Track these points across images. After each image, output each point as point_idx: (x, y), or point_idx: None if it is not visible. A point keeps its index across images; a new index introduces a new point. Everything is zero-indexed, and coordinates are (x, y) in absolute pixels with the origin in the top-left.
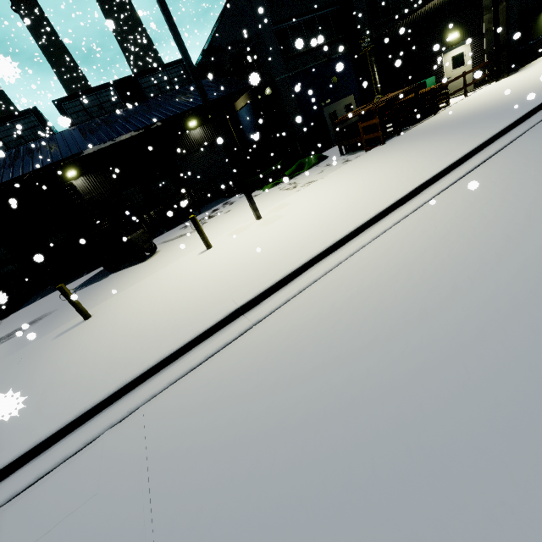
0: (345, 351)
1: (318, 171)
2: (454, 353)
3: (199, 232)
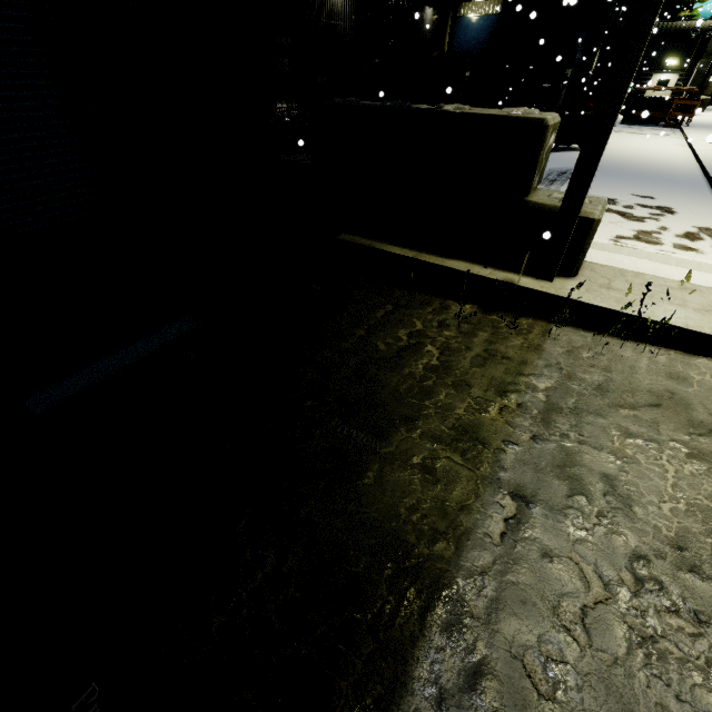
0: None
1: (633, 129)
2: None
3: None
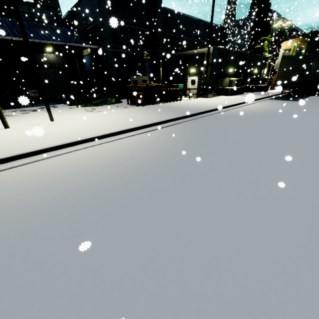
0: (7, 195)
1: (110, 107)
2: (46, 202)
3: (0, 116)
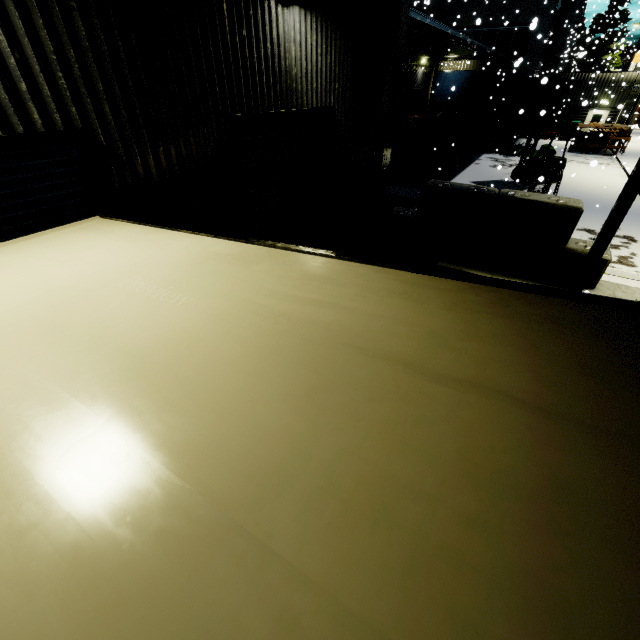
0: None
1: (580, 158)
2: None
3: None
